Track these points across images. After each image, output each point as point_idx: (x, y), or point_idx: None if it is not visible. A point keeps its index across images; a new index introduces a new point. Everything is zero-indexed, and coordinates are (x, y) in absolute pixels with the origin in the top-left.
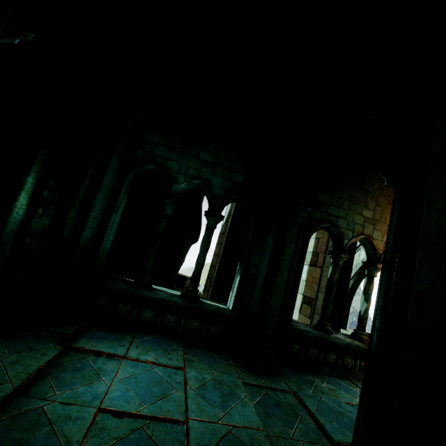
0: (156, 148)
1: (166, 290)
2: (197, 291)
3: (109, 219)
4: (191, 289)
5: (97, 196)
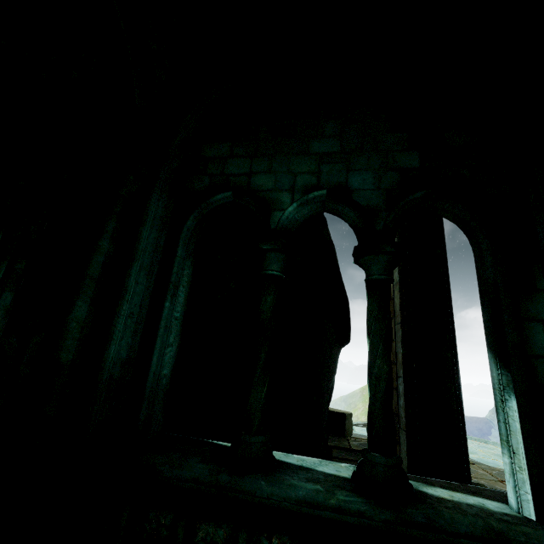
0: (227, 163)
1: (311, 463)
2: (399, 463)
3: (160, 312)
4: (381, 458)
5: (132, 271)
